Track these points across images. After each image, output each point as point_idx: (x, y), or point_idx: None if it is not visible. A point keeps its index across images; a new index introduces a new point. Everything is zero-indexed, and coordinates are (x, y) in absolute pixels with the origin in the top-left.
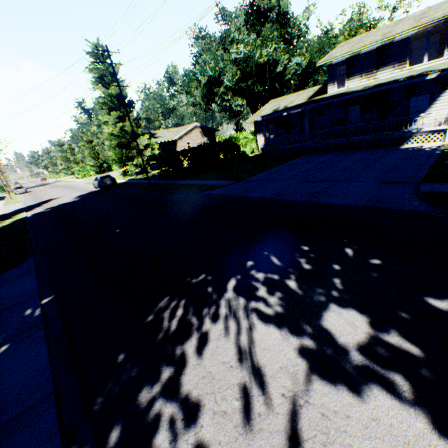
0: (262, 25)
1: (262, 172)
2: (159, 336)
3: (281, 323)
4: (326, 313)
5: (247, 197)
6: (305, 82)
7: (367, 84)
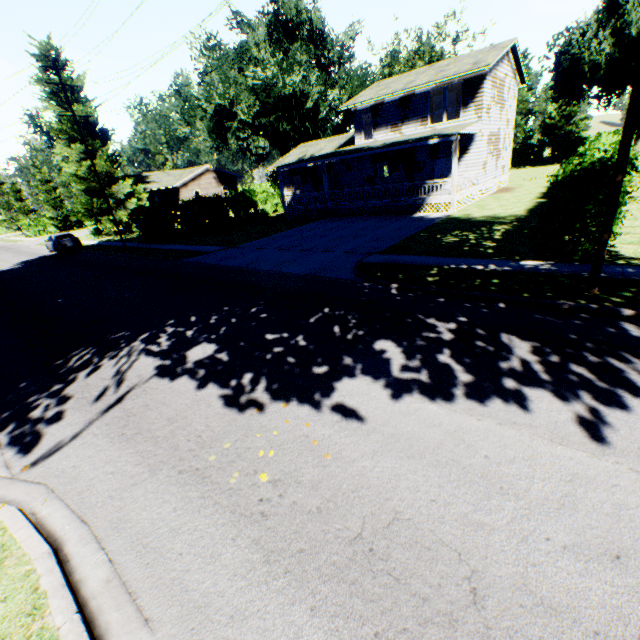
0: (291, 42)
1: (262, 238)
2: (61, 371)
3: (159, 355)
4: (196, 347)
5: (221, 266)
6: (350, 122)
7: (391, 139)
